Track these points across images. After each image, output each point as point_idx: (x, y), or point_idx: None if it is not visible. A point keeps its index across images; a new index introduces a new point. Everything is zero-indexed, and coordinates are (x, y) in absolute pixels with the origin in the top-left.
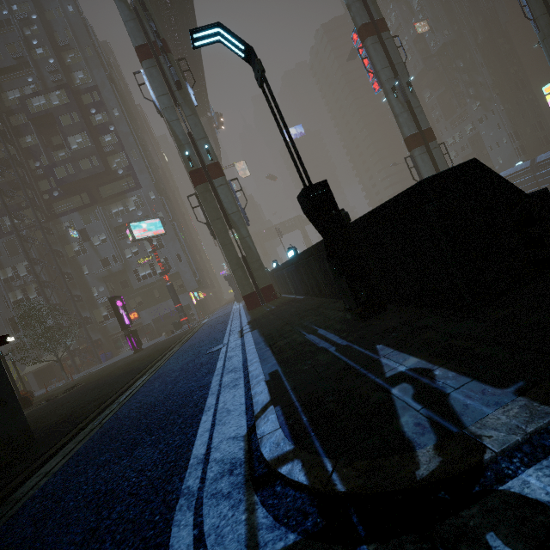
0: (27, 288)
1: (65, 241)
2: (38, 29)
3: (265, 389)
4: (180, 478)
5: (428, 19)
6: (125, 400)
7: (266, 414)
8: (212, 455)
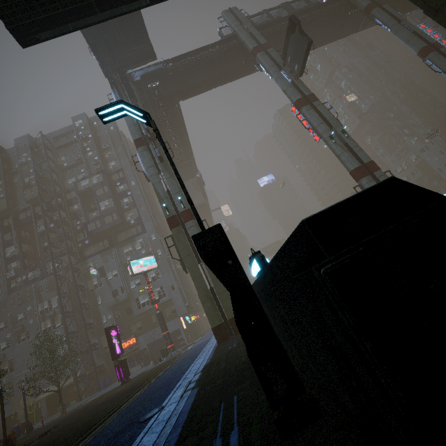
0: (56, 317)
1: (88, 277)
2: (91, 142)
3: None
4: None
5: (355, 92)
6: None
7: None
8: None
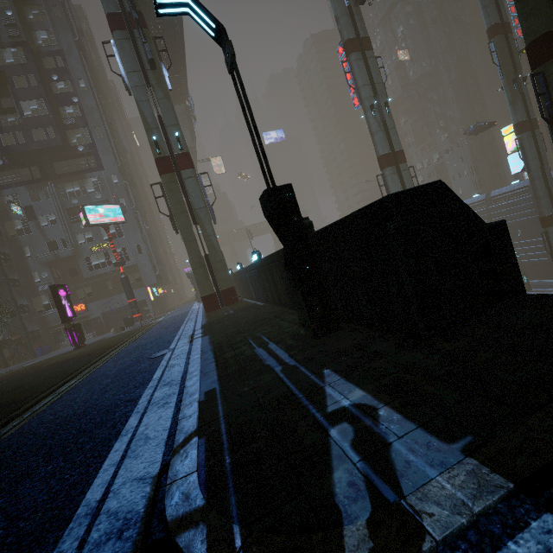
0: None
1: (6, 217)
2: None
3: (195, 413)
4: (56, 536)
5: (409, 49)
6: (41, 409)
7: (186, 449)
8: (107, 503)
